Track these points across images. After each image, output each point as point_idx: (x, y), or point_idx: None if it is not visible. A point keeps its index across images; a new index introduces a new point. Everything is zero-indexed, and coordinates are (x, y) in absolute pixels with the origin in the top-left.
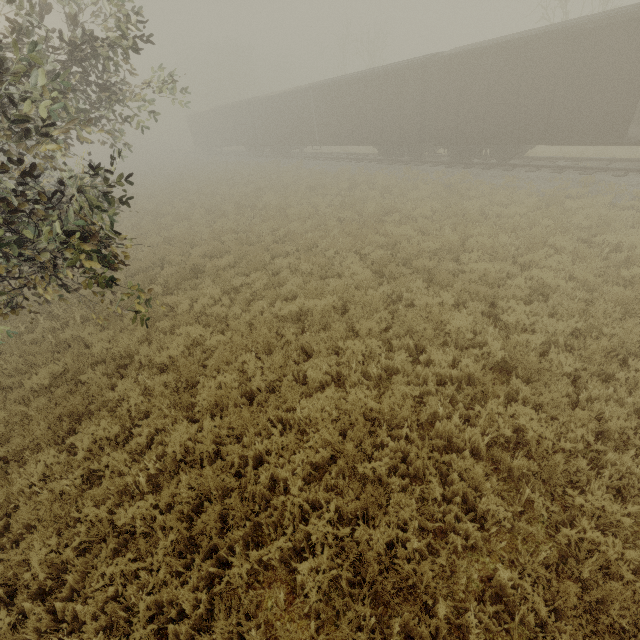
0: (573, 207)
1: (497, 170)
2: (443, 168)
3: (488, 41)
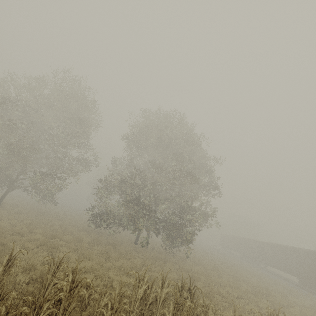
0: None
1: None
2: None
3: None
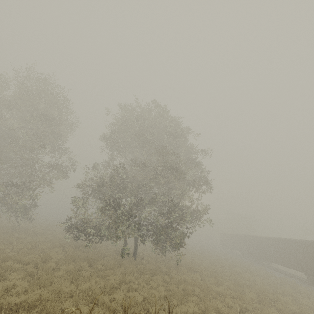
0: None
1: None
2: None
3: None
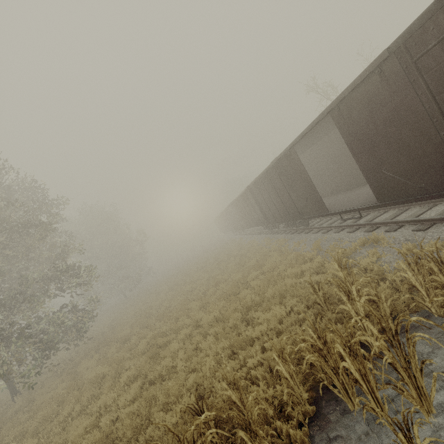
0: (289, 274)
1: (302, 234)
2: (283, 235)
3: None
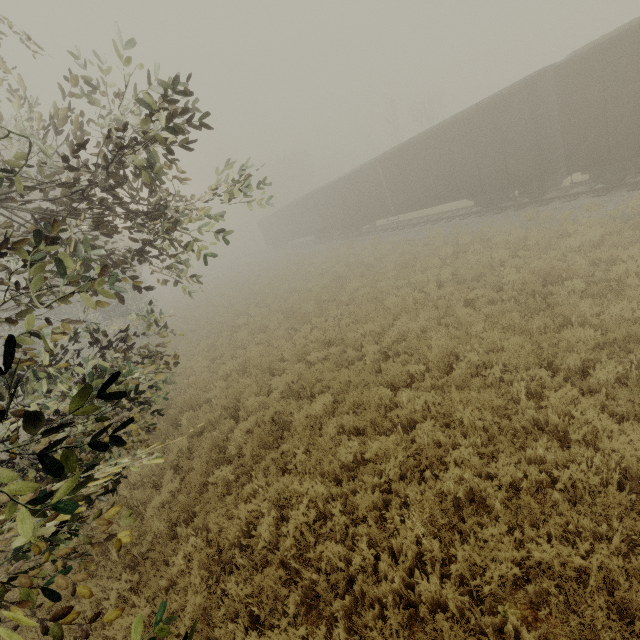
0: None
1: None
2: (590, 199)
3: (638, 18)
